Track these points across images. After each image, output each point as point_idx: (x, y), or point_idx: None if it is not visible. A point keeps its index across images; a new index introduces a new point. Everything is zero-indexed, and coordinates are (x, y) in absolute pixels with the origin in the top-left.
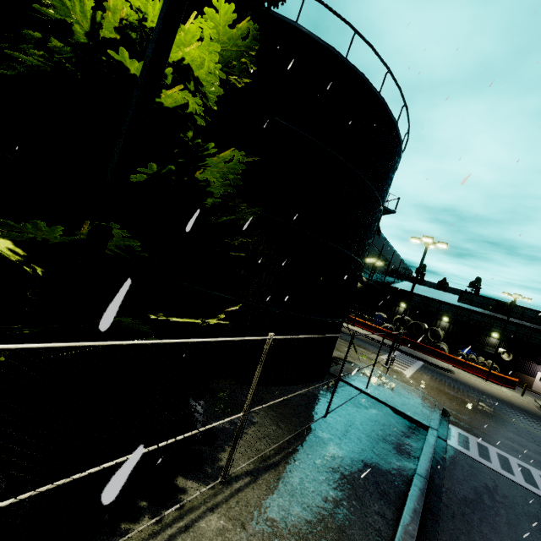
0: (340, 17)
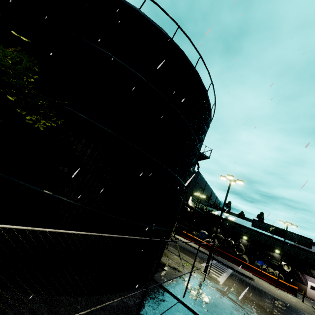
0: (168, 15)
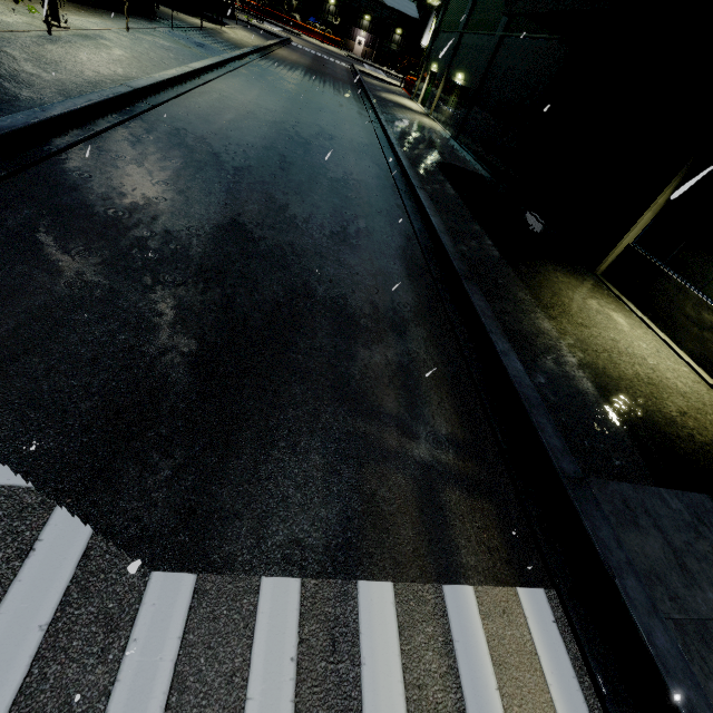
0: None
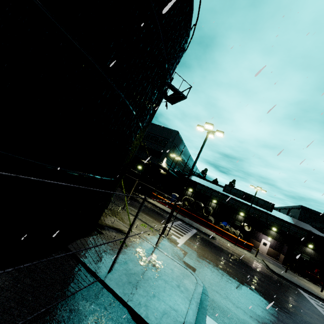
0: None
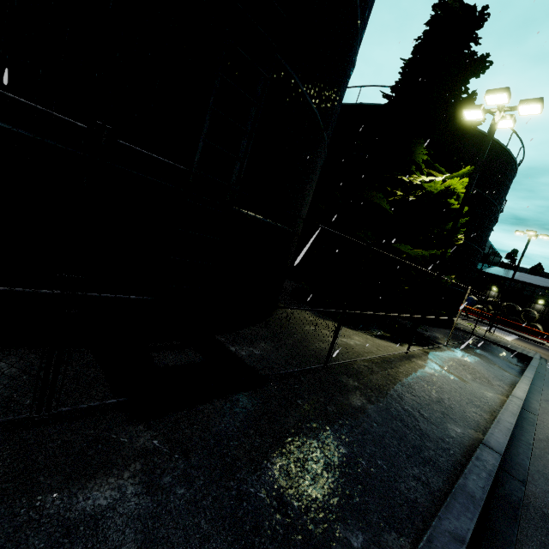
0: None
